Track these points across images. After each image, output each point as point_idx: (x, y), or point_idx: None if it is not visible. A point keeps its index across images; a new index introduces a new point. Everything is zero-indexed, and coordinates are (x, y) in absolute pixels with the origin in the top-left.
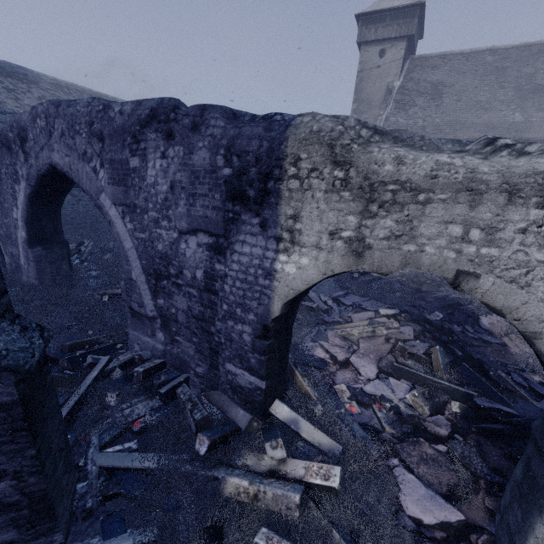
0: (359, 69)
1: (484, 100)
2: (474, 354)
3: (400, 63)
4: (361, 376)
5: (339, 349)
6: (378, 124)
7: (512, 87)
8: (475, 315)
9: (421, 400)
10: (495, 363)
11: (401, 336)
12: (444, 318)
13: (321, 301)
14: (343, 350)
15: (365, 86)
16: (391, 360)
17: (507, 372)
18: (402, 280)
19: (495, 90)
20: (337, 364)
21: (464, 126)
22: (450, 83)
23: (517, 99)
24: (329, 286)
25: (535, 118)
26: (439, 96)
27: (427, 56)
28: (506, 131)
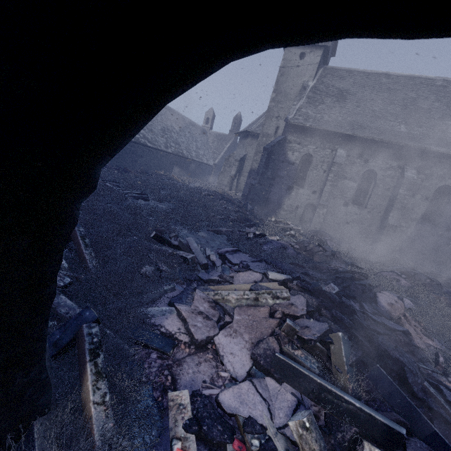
0: (282, 65)
1: (378, 110)
2: (391, 350)
3: (316, 67)
4: (224, 370)
5: (202, 321)
6: (291, 112)
7: (399, 105)
8: (372, 293)
9: (314, 438)
10: (415, 366)
11: (291, 310)
12: (338, 292)
13: (205, 255)
14: (208, 323)
15: (285, 80)
16: (273, 347)
17: (431, 383)
18: (296, 247)
19: (387, 104)
20: (193, 345)
21: (361, 127)
22: (353, 92)
23: (403, 115)
24: (220, 242)
25: (416, 132)
26: (343, 100)
27: (337, 68)
28: (393, 137)
